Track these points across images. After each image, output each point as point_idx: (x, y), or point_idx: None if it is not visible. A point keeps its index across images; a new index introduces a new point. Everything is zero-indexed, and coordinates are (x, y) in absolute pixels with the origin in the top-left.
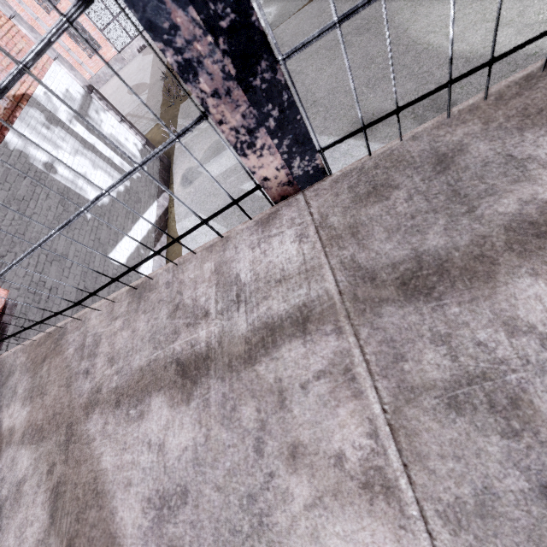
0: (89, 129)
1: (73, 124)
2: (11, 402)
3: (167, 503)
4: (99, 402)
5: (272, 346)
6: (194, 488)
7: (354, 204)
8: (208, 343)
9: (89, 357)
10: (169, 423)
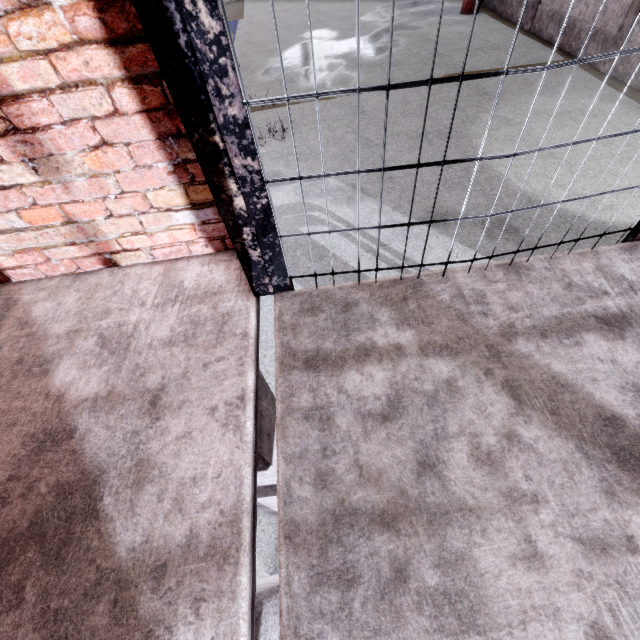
0: None
1: None
2: (375, 325)
3: None
4: (518, 333)
5: None
6: None
7: None
8: (620, 309)
9: (478, 304)
10: (612, 349)
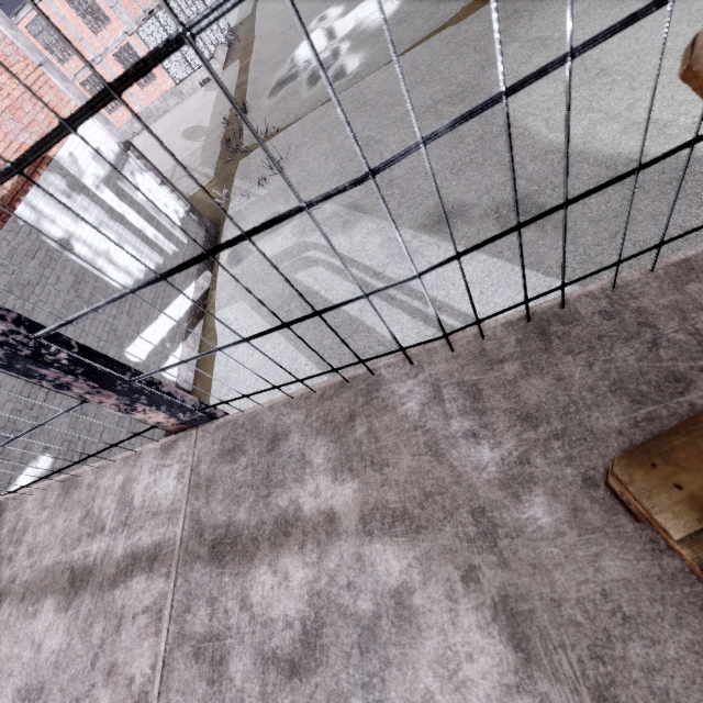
0: (119, 195)
1: (100, 190)
2: None
3: (29, 696)
4: (11, 592)
5: (130, 575)
6: (49, 686)
7: (218, 458)
8: (96, 558)
9: (16, 543)
10: (50, 626)
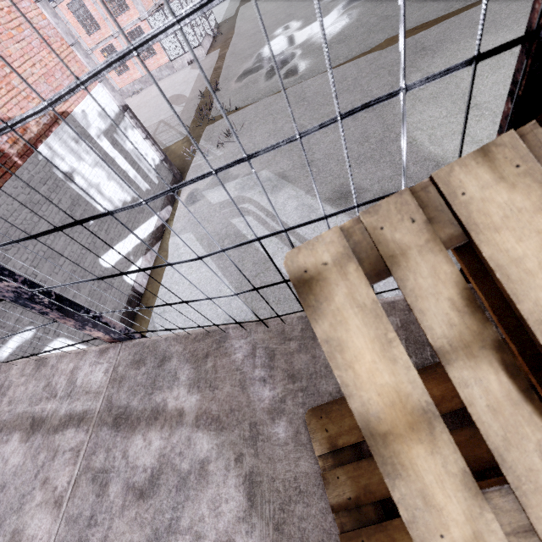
0: (114, 144)
1: (100, 139)
2: None
3: None
4: None
5: (66, 427)
6: (8, 485)
7: (130, 364)
8: (48, 413)
9: (2, 395)
10: (15, 450)
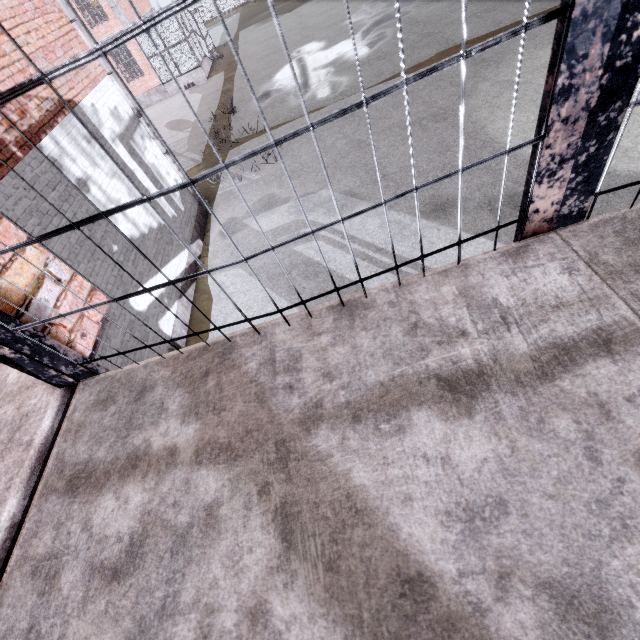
0: (131, 153)
1: (115, 144)
2: (159, 419)
3: (477, 515)
4: (324, 417)
5: (571, 364)
6: (514, 498)
7: (627, 247)
8: (478, 360)
9: (288, 372)
10: (449, 436)
